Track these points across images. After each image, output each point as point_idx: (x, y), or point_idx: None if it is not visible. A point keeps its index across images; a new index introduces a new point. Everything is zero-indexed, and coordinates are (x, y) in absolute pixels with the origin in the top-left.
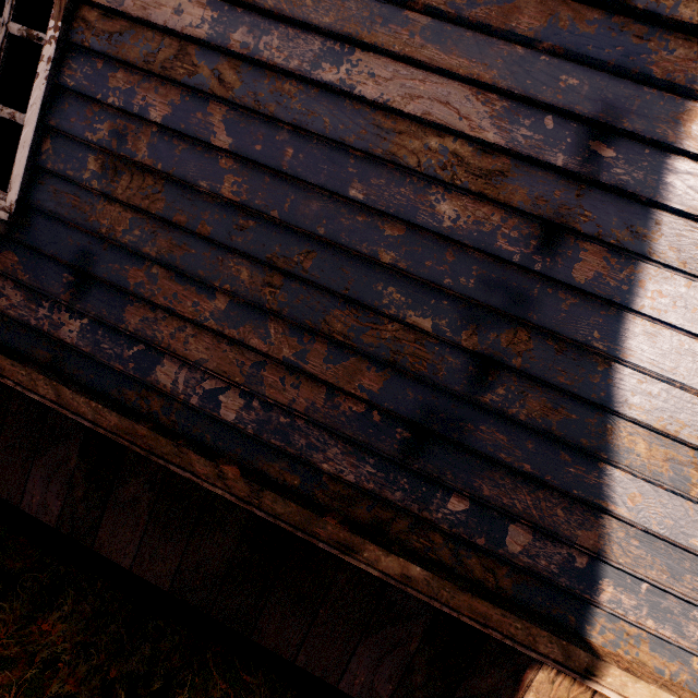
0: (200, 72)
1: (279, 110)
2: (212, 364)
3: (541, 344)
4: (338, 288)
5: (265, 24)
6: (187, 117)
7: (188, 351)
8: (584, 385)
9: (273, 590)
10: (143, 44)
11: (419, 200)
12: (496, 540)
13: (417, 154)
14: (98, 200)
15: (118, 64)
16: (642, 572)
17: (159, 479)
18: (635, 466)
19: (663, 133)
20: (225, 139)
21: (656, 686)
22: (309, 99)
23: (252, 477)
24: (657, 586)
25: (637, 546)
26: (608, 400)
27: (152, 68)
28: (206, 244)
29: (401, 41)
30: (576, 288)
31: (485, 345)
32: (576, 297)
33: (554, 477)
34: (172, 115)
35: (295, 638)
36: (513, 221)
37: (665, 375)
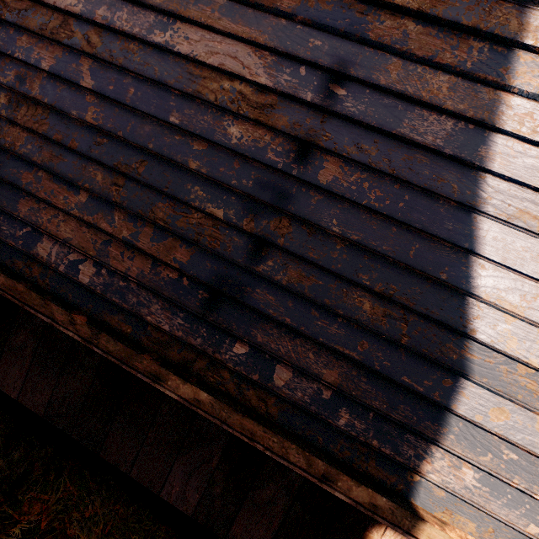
0: (75, 36)
1: (126, 62)
2: (75, 242)
3: (298, 228)
4: (161, 187)
5: (119, 4)
6: (66, 66)
7: (59, 232)
8: (326, 259)
9: (116, 417)
10: (40, 17)
11: (216, 124)
12: (267, 376)
13: (215, 92)
14: (6, 124)
15: (23, 31)
16: (369, 402)
17: (41, 330)
18: (362, 320)
19: (377, 78)
20: (90, 81)
21: (373, 490)
22: (146, 55)
23: (96, 324)
24: (379, 413)
25: (366, 383)
26: (343, 270)
27: (44, 33)
28: (75, 156)
29: (206, 16)
30: (321, 188)
31: (260, 229)
32: (322, 194)
33: (307, 328)
34: (56, 65)
35: (130, 455)
36: (279, 140)
37: (382, 252)
